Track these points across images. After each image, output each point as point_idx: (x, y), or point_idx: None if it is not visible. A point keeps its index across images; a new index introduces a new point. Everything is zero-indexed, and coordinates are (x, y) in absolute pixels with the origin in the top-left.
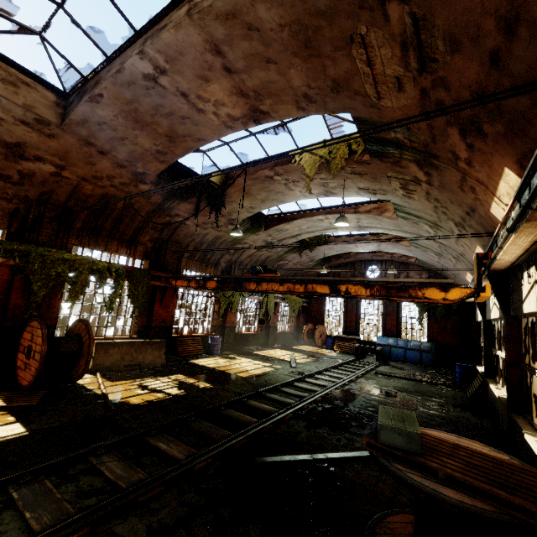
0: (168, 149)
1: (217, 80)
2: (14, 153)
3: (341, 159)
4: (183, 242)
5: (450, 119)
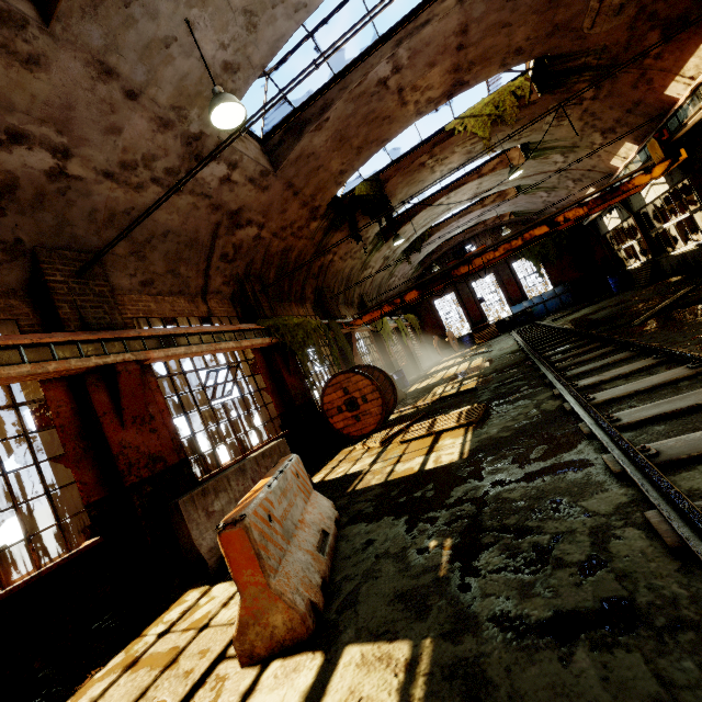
0: (350, 166)
1: (442, 62)
2: (233, 224)
3: (512, 108)
4: (330, 285)
5: (656, 24)
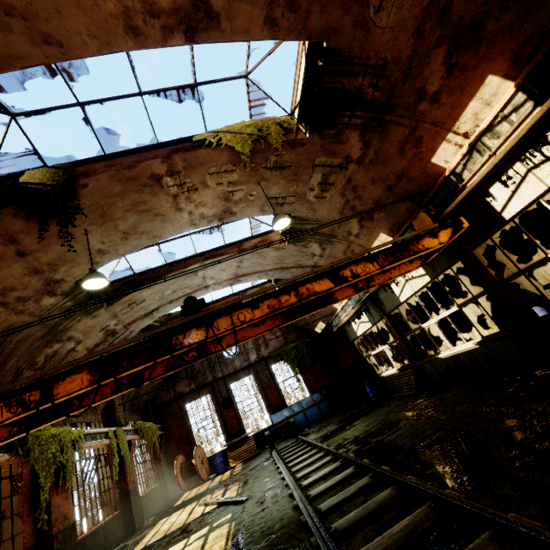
0: None
1: None
2: None
3: (278, 134)
4: None
5: (446, 33)
